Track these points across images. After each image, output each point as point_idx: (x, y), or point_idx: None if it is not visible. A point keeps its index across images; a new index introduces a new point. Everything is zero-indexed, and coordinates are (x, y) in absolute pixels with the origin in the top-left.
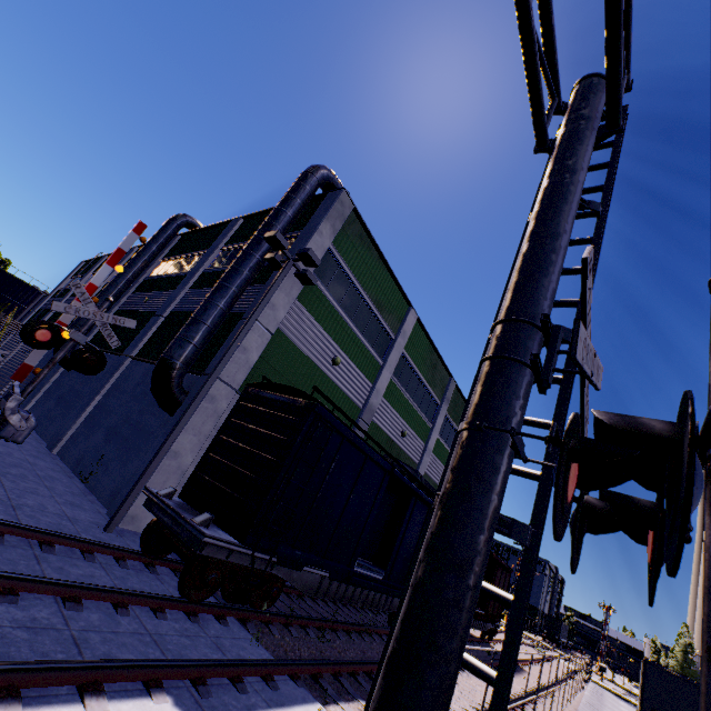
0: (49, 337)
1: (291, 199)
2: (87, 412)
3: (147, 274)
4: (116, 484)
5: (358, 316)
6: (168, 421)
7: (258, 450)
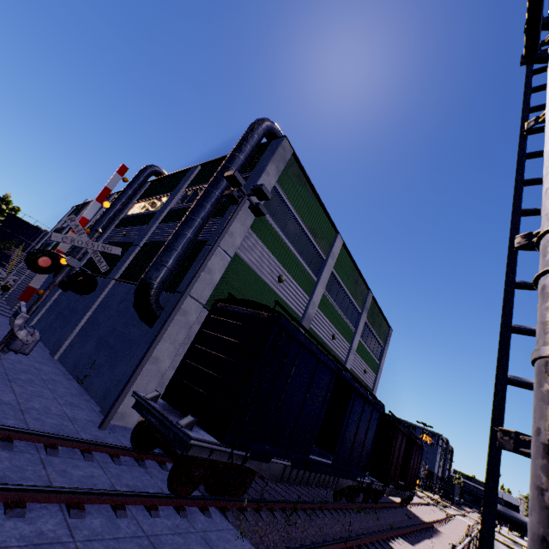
0: (49, 263)
1: (243, 146)
2: (81, 325)
3: (124, 214)
4: (106, 386)
5: (297, 241)
6: (148, 332)
7: (229, 357)
